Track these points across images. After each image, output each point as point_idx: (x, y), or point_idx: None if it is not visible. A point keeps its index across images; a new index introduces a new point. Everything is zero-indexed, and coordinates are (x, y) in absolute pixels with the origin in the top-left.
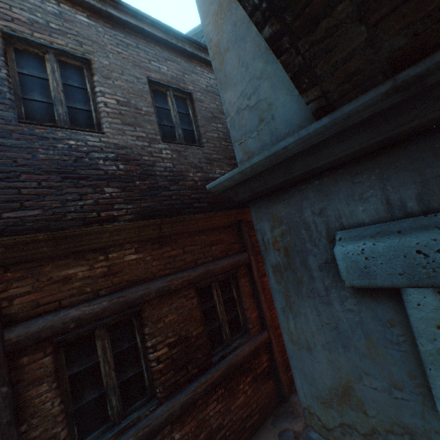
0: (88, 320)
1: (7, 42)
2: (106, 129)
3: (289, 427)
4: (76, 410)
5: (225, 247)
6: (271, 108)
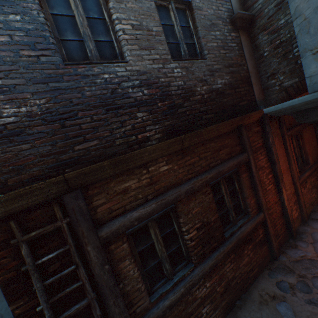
0: (145, 218)
1: None
2: (128, 57)
3: (284, 279)
4: (145, 272)
5: (229, 150)
6: None
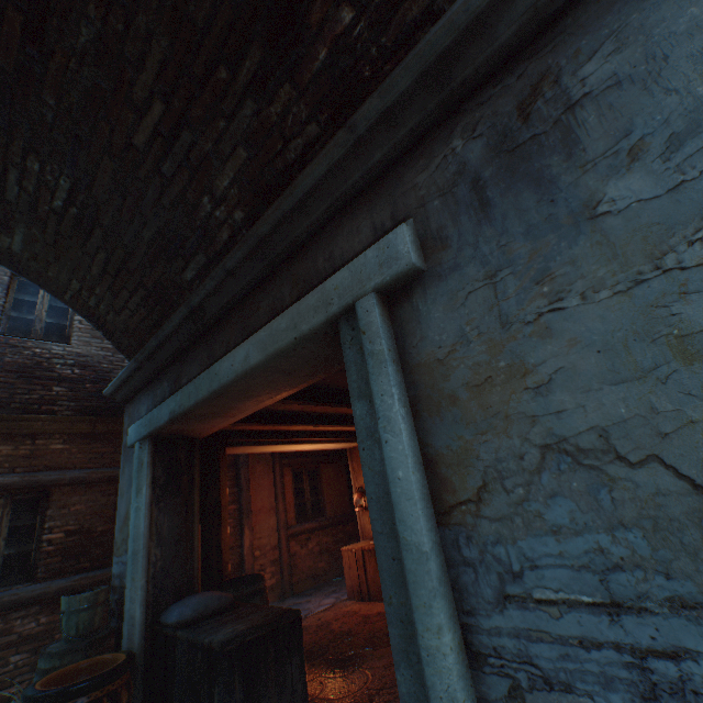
0: None
1: (15, 279)
2: (74, 341)
3: None
4: None
5: None
6: None
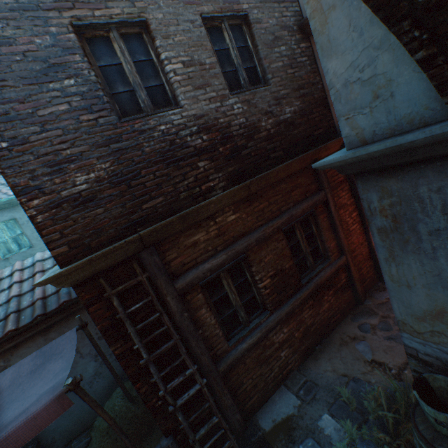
0: (216, 269)
1: (78, 35)
2: (182, 102)
3: (366, 321)
4: (222, 320)
5: (303, 191)
6: (391, 85)
